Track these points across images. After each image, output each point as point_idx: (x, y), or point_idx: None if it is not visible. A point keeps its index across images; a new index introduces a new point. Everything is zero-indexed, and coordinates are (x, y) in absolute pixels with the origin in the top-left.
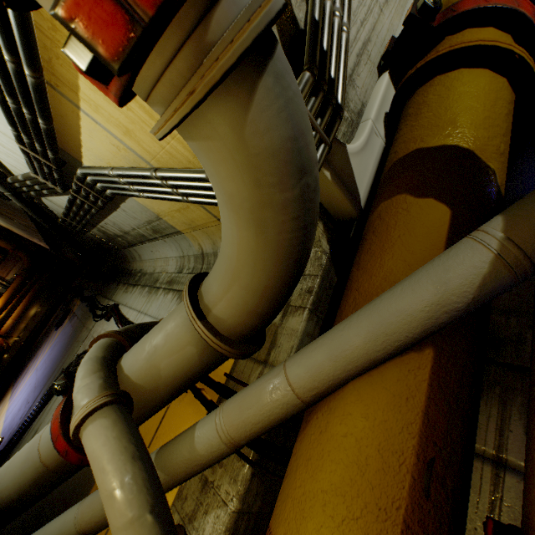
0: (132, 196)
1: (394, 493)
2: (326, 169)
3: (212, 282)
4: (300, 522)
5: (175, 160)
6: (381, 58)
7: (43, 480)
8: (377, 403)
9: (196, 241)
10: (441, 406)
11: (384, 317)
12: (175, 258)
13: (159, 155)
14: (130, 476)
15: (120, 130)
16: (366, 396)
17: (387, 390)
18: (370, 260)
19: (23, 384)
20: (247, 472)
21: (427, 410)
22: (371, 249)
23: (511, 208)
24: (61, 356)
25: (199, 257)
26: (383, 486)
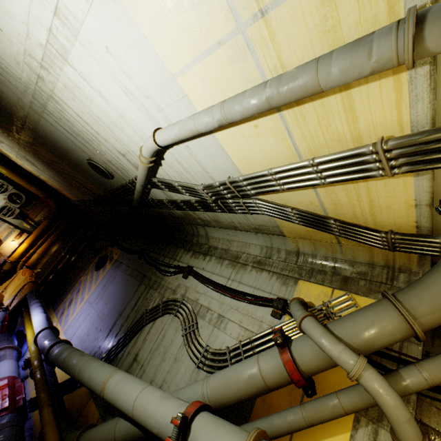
0: (287, 220)
1: None
2: None
3: (418, 305)
4: None
5: (354, 220)
6: None
7: (259, 394)
8: None
9: (294, 243)
10: None
11: None
12: (260, 246)
13: (343, 215)
14: (399, 398)
15: (331, 202)
16: None
17: None
18: None
19: (75, 313)
20: (416, 398)
21: None
22: None
23: None
24: (126, 297)
25: (292, 252)
26: None
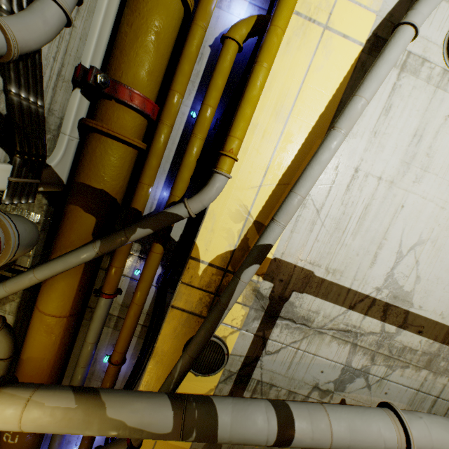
0: None
1: (72, 294)
2: (40, 187)
3: None
4: (47, 304)
5: None
6: (74, 80)
7: None
8: (68, 278)
9: None
10: (86, 274)
11: (68, 264)
12: None
13: None
14: None
15: None
16: (65, 277)
17: (71, 275)
18: (67, 232)
19: None
20: (22, 291)
21: (82, 276)
22: (67, 227)
23: (103, 241)
24: None
25: None
26: (69, 294)
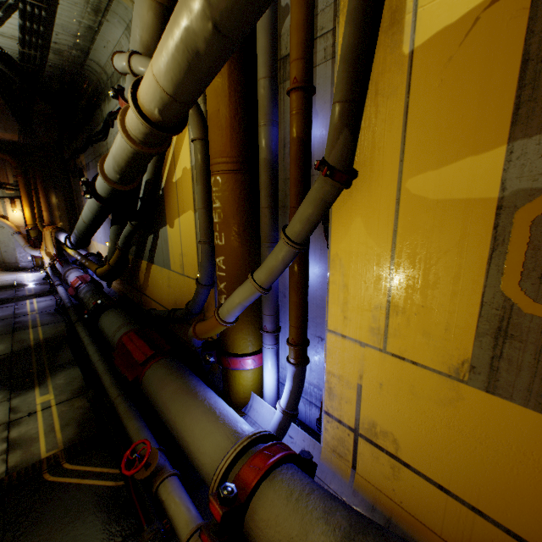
0: None
1: None
2: None
3: None
4: None
5: None
6: None
7: None
8: None
9: None
10: None
11: None
12: (124, 35)
13: None
14: None
15: None
16: None
17: None
18: None
19: None
20: None
21: None
22: None
23: None
24: None
25: None
26: None
